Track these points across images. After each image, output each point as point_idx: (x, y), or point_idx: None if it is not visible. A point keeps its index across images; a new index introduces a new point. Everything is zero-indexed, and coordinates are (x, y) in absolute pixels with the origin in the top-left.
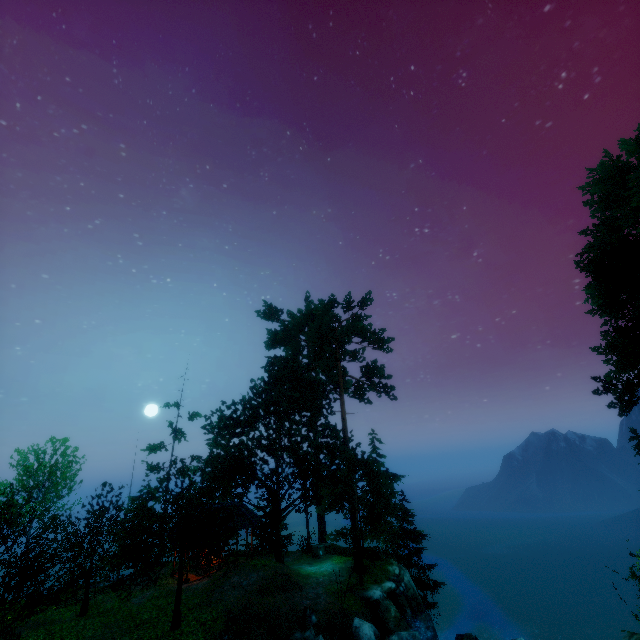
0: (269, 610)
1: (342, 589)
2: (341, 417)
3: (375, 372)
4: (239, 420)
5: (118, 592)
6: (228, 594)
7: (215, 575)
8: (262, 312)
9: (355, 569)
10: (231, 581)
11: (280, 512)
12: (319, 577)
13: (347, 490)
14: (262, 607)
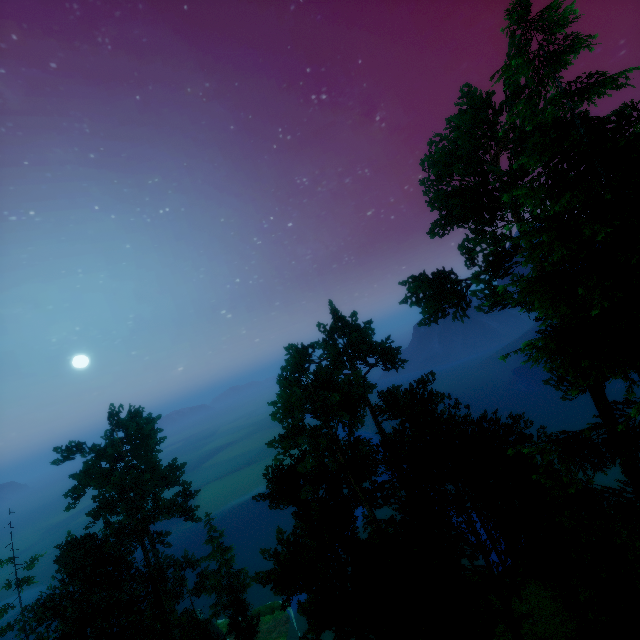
0: None
1: None
2: (147, 567)
3: (173, 510)
4: (55, 600)
5: None
6: None
7: None
8: (59, 460)
9: None
10: None
11: None
12: None
13: None
14: None
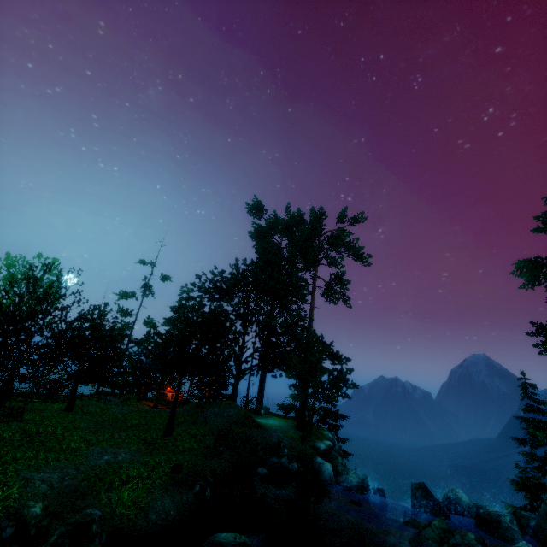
0: (249, 437)
1: (297, 437)
2: (310, 308)
3: (342, 281)
4: (222, 288)
5: (95, 401)
6: (212, 419)
7: (185, 406)
8: (251, 205)
9: (298, 427)
10: (212, 410)
11: (240, 372)
12: (272, 426)
13: (318, 362)
14: (243, 434)
